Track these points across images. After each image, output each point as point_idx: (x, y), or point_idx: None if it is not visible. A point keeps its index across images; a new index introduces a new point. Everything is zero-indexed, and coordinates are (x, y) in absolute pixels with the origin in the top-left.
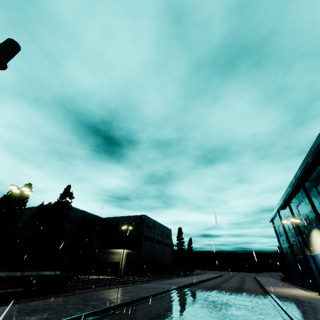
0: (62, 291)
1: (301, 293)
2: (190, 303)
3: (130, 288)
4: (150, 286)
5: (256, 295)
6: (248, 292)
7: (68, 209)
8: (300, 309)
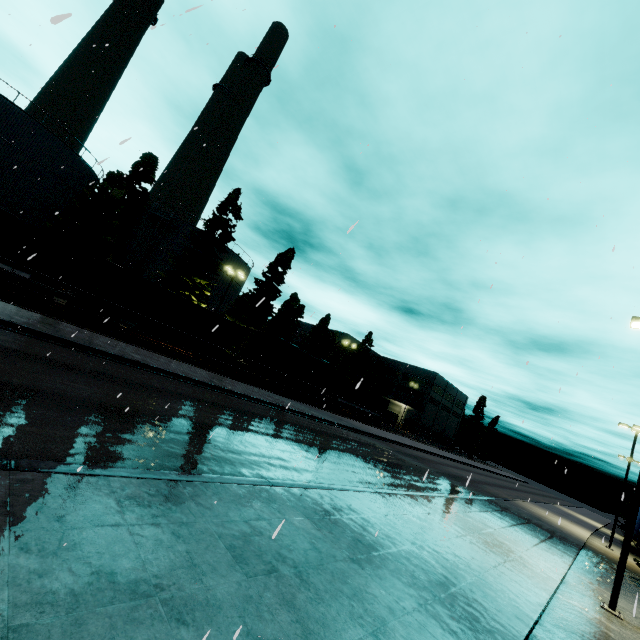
0: (378, 426)
1: (587, 520)
2: (465, 470)
3: (418, 443)
4: (433, 449)
5: (533, 498)
6: (529, 495)
7: (367, 356)
8: (547, 507)
